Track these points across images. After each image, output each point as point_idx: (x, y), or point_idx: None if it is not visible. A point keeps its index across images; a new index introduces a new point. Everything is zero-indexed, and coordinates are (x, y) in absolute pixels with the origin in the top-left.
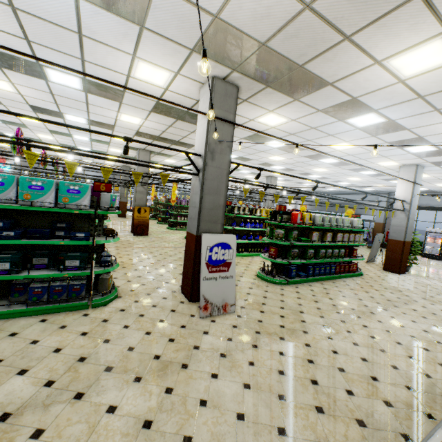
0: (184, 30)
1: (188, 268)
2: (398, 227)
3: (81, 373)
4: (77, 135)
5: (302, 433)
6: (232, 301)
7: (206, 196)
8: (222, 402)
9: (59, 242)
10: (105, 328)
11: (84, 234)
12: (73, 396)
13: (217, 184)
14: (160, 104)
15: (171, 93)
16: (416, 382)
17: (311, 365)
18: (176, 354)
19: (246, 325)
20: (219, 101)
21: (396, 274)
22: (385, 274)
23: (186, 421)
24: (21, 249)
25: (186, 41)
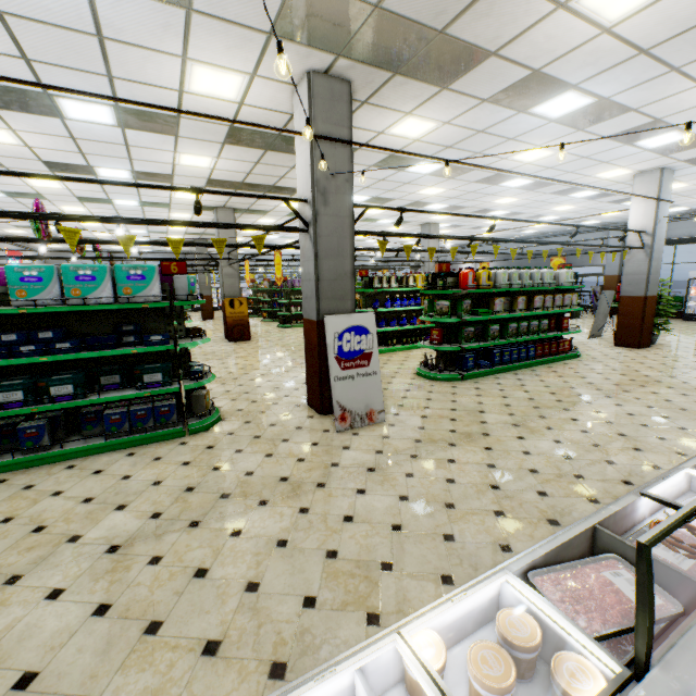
0: (252, 3)
1: (313, 369)
2: (635, 276)
3: (192, 502)
4: (119, 199)
5: (475, 537)
6: (379, 406)
7: (324, 261)
8: (373, 517)
9: (130, 350)
10: (211, 455)
11: (161, 336)
12: (188, 525)
13: (338, 241)
14: (236, 129)
15: (250, 109)
16: (637, 476)
17: (492, 470)
18: (309, 474)
19: (401, 435)
20: (323, 110)
21: (635, 349)
22: (617, 351)
23: (328, 537)
24: (81, 368)
25: (258, 22)
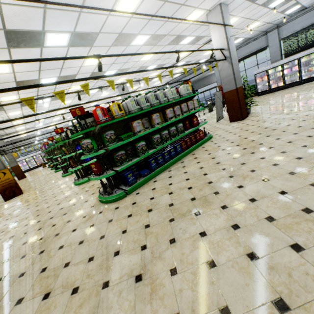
0: None
1: None
2: (227, 77)
3: None
4: None
5: None
6: None
7: None
8: None
9: None
10: None
11: None
12: None
13: None
14: None
15: None
16: None
17: None
18: None
19: None
20: None
21: (241, 121)
22: (232, 125)
23: None
24: None
25: None
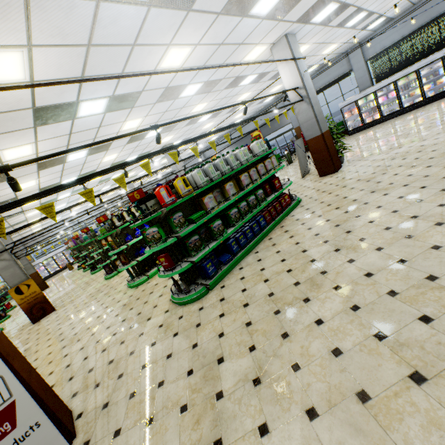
0: None
1: None
2: (308, 122)
3: None
4: None
5: None
6: None
7: None
8: None
9: None
10: None
11: None
12: None
13: None
14: None
15: None
16: None
17: None
18: None
19: None
20: None
21: (334, 174)
22: (324, 182)
23: None
24: None
25: None
